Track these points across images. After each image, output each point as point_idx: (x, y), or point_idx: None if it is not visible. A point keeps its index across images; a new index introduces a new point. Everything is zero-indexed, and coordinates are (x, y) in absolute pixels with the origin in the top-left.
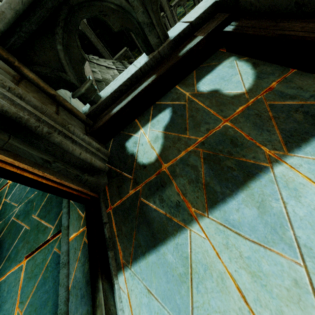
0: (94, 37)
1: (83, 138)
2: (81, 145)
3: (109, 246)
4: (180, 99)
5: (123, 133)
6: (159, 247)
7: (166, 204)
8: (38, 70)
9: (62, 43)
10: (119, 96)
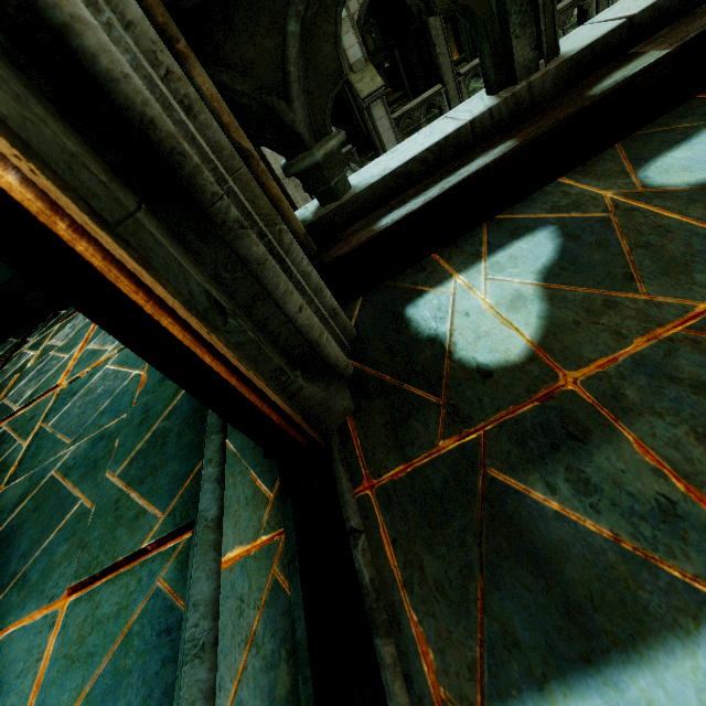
0: None
1: (307, 270)
2: (302, 289)
3: (375, 617)
4: (583, 206)
5: (395, 285)
6: (616, 670)
7: (609, 502)
8: (225, 80)
9: (302, 18)
10: (400, 190)
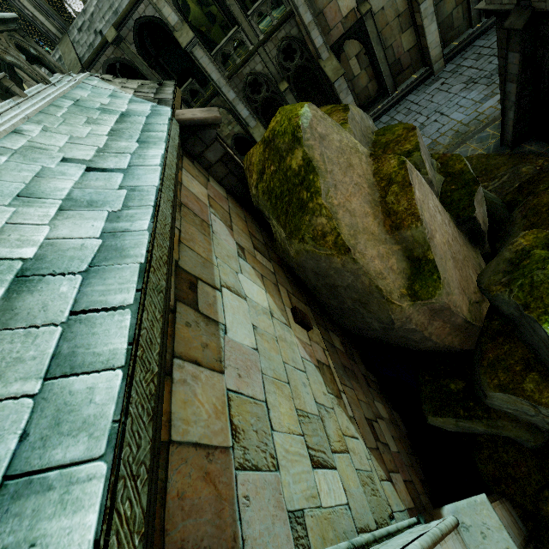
0: (146, 68)
1: None
2: None
3: None
4: None
5: None
6: None
7: None
8: None
9: None
10: None
